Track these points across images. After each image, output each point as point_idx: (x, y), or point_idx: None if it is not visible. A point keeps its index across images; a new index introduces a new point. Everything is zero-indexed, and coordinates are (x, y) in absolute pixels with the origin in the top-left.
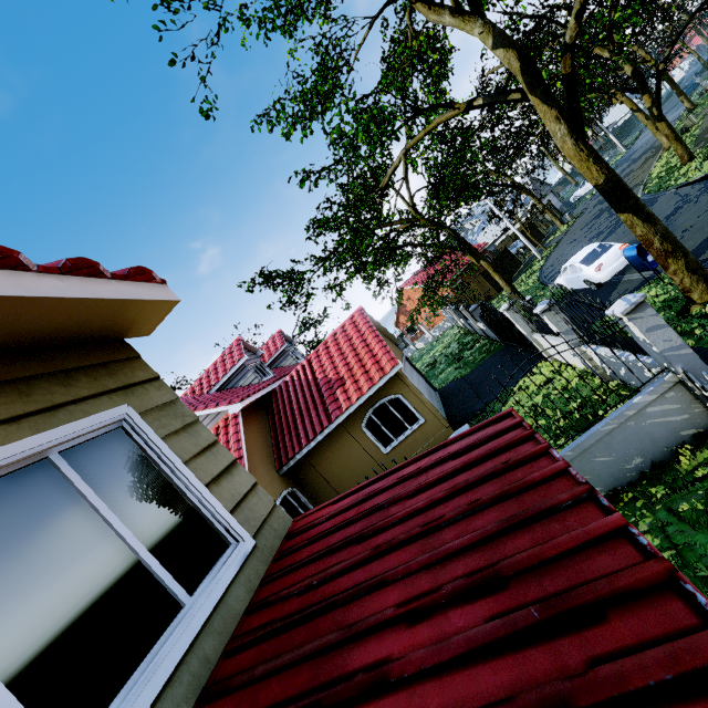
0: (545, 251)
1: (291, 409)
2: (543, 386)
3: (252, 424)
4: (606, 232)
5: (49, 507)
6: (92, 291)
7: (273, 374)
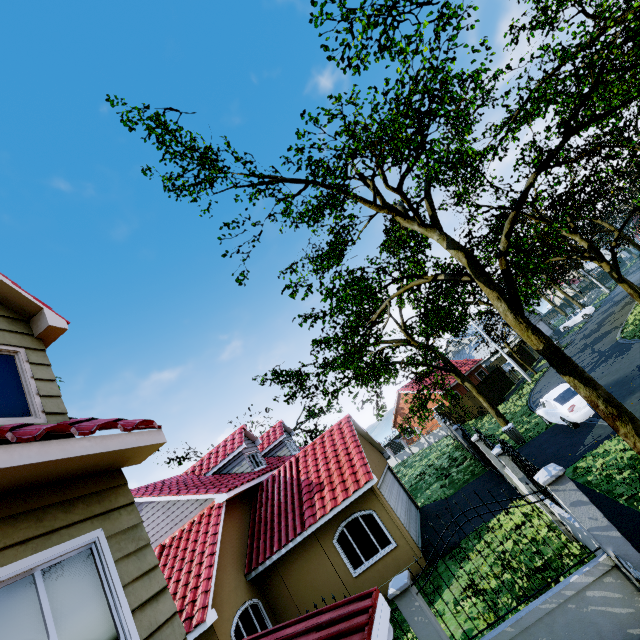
0: (536, 375)
1: (272, 507)
2: (515, 530)
3: (234, 516)
4: (588, 369)
5: (18, 617)
6: (106, 446)
7: (266, 464)
